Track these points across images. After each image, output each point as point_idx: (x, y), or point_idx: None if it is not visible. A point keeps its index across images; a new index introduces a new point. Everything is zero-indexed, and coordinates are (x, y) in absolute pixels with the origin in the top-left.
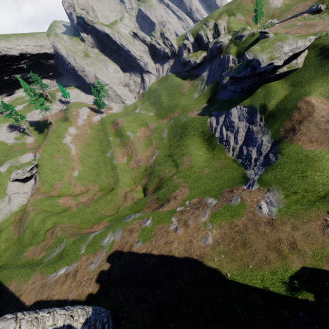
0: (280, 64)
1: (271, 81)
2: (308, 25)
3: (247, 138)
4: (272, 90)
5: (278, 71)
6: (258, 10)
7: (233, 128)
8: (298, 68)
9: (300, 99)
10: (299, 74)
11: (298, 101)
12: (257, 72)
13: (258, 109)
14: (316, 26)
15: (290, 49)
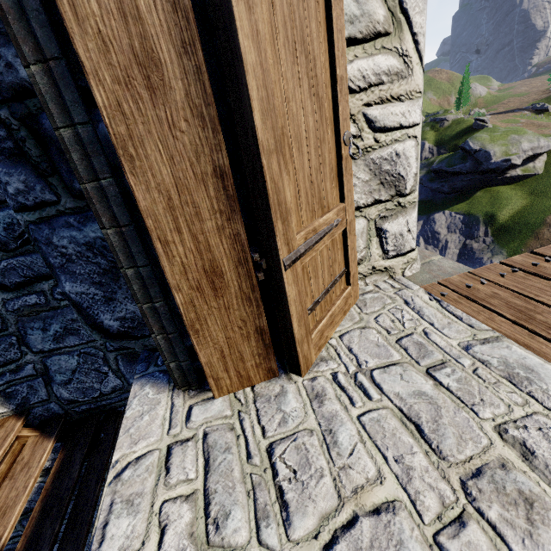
0: (519, 163)
1: (496, 185)
2: (536, 124)
3: (462, 258)
4: (501, 196)
5: (509, 172)
6: (464, 92)
7: (438, 241)
8: (537, 173)
9: (550, 213)
10: (541, 182)
11: (547, 215)
12: (484, 168)
13: (481, 219)
14: (550, 128)
15: (530, 147)
